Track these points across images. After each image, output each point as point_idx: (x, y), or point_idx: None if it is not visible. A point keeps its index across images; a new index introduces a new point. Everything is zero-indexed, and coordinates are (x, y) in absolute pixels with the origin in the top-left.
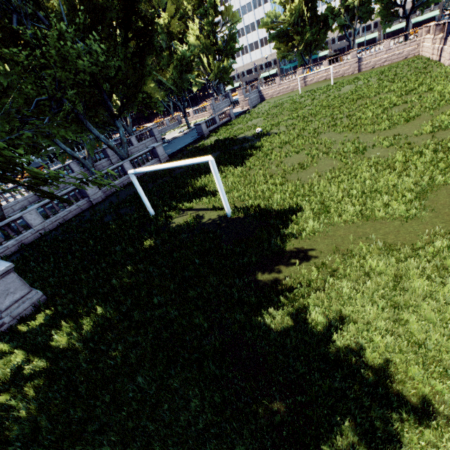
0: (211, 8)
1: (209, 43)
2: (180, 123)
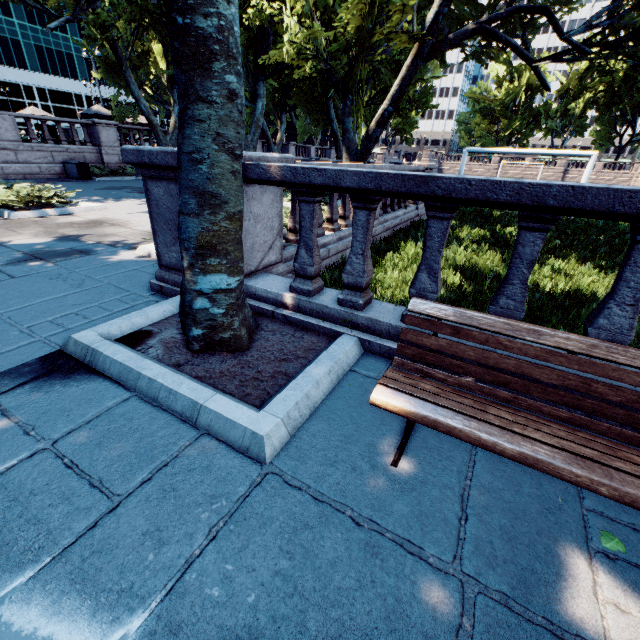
0: None
1: None
2: None
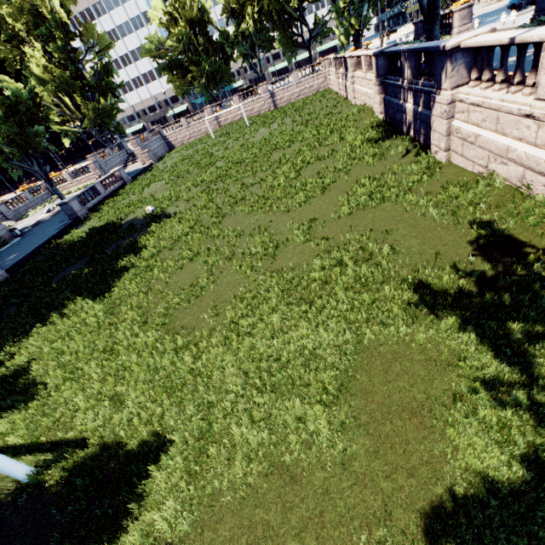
0: (59, 28)
1: (70, 77)
2: (53, 193)
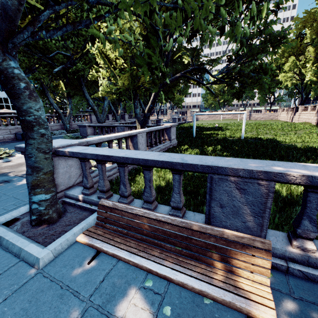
0: None
1: None
2: None
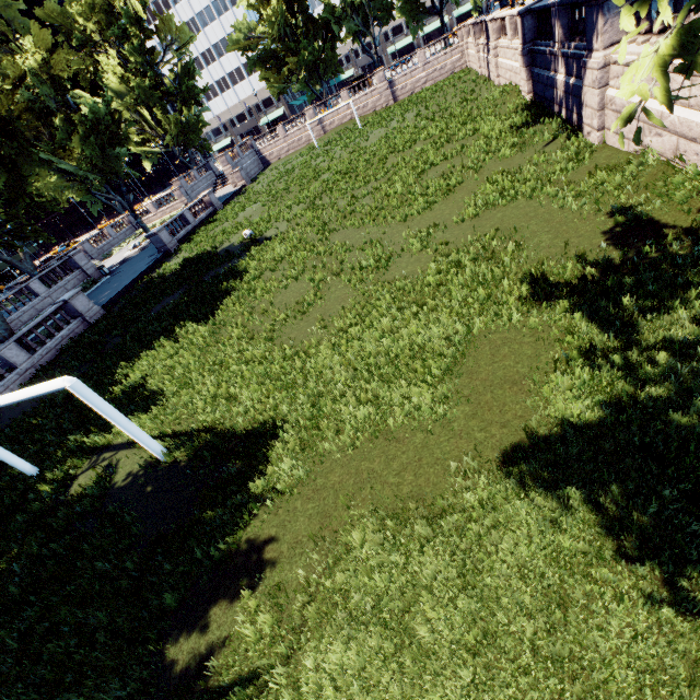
0: (134, 25)
1: (148, 85)
2: (136, 227)
